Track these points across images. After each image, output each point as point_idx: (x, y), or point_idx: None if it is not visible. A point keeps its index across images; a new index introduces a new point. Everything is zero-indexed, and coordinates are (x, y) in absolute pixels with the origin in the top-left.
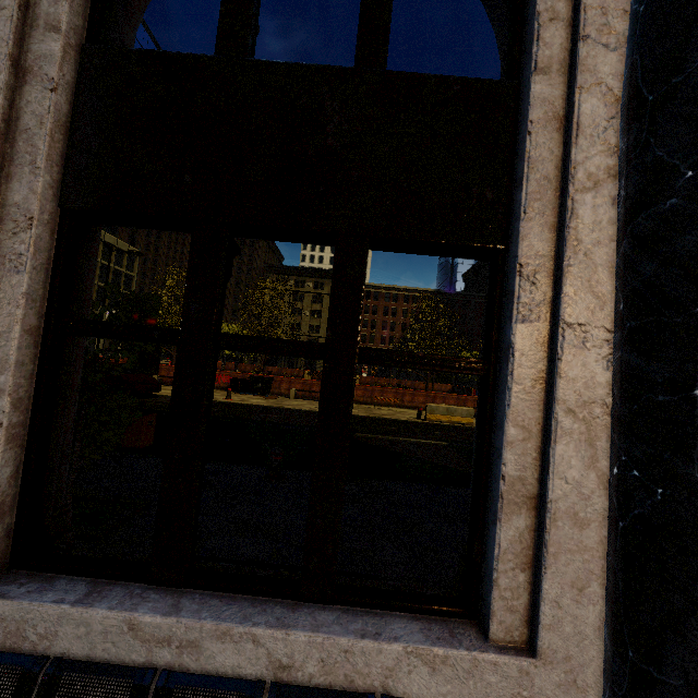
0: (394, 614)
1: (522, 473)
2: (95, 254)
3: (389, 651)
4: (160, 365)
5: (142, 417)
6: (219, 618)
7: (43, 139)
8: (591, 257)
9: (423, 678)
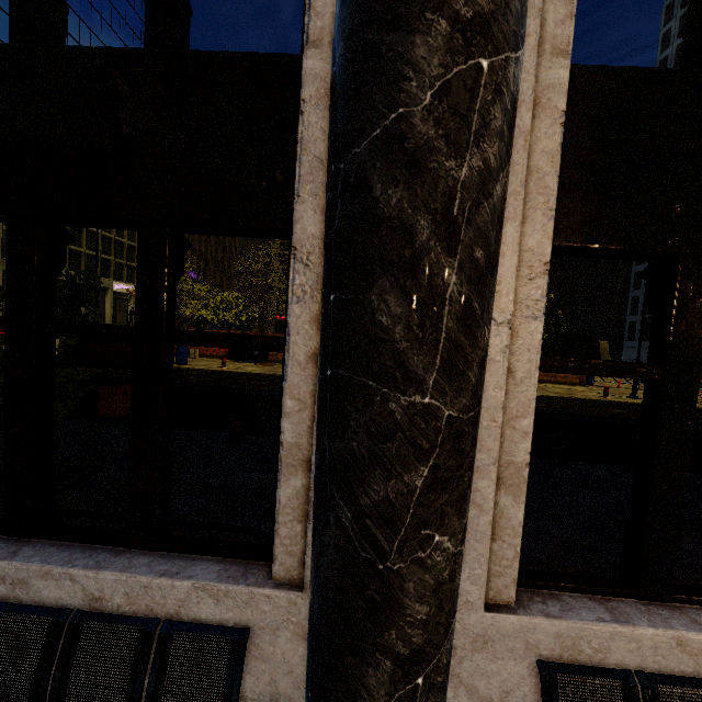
0: (205, 558)
1: (299, 440)
2: None
3: (181, 587)
4: None
5: (115, 388)
6: (46, 562)
7: None
8: None
9: (210, 608)
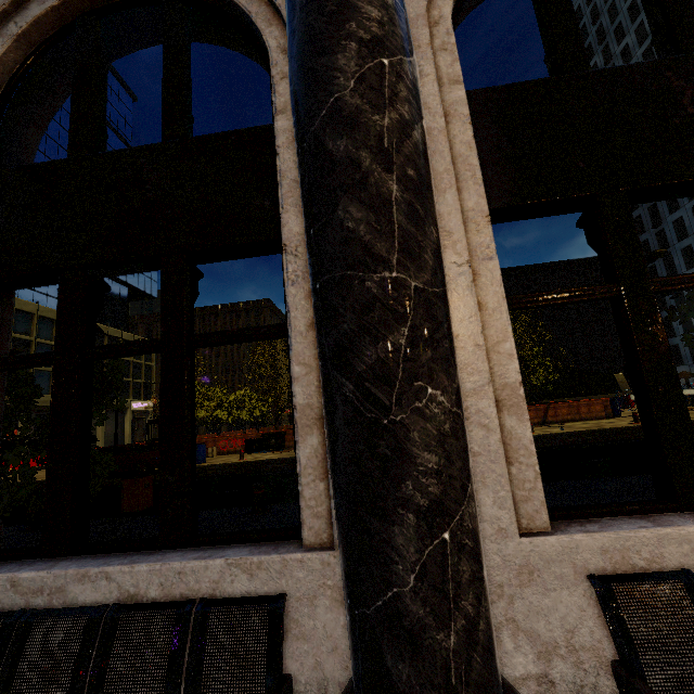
0: (236, 545)
1: (310, 401)
2: (9, 316)
3: (214, 566)
4: None
5: (138, 480)
6: (83, 566)
7: None
8: None
9: (244, 585)
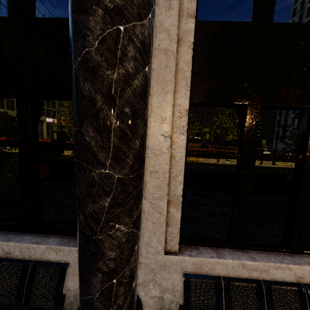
0: (55, 236)
1: None
2: None
3: (42, 247)
4: (66, 142)
5: (41, 165)
6: None
7: None
8: None
9: (54, 255)
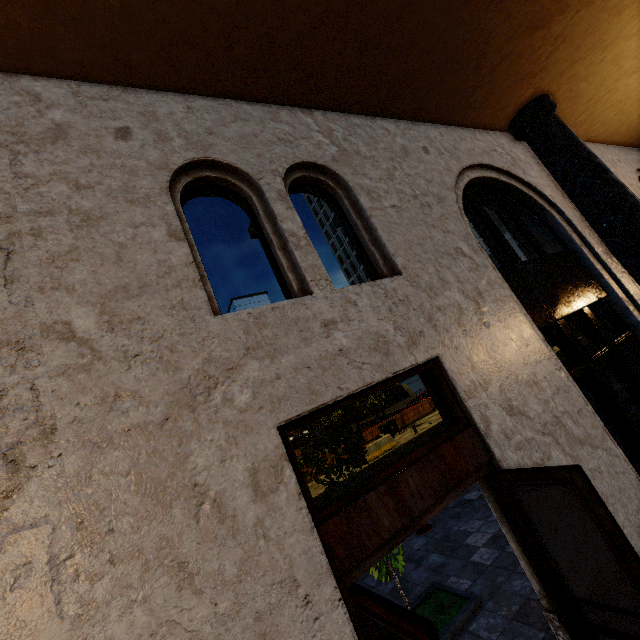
0: None
1: None
2: None
3: None
4: None
5: None
6: None
7: (523, 309)
8: (632, 290)
9: None
